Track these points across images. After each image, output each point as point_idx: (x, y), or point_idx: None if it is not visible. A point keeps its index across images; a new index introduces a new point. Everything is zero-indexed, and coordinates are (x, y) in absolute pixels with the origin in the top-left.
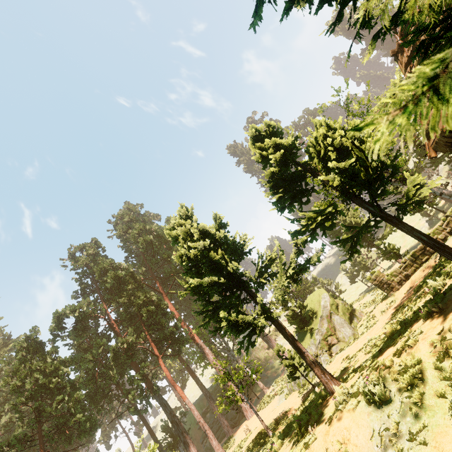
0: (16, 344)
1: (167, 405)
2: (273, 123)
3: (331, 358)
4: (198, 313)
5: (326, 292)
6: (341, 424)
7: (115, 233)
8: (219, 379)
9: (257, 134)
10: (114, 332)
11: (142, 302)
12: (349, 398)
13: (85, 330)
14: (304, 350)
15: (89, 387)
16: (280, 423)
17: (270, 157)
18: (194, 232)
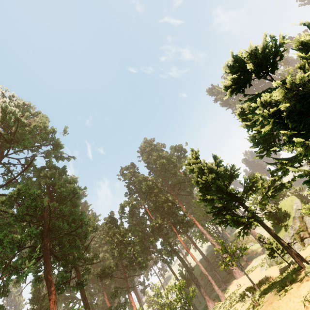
0: (105, 219)
1: (184, 261)
2: None
3: (304, 247)
4: (208, 213)
5: (298, 199)
6: (308, 283)
7: (142, 158)
8: (219, 250)
9: (242, 111)
10: (148, 216)
11: (163, 200)
12: None
13: (134, 214)
14: (281, 240)
15: (140, 245)
16: (263, 283)
17: (253, 128)
18: (203, 167)
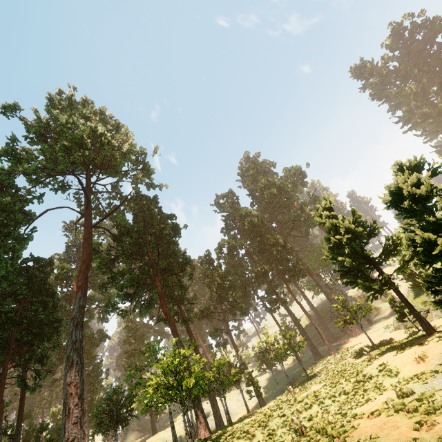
0: (199, 258)
1: (291, 312)
2: (416, 160)
3: None
4: (335, 271)
5: None
6: (426, 346)
7: (244, 184)
8: (338, 307)
9: (400, 168)
10: (249, 259)
11: (272, 243)
12: (435, 338)
13: (233, 255)
14: (412, 308)
15: (241, 290)
16: (383, 344)
17: None
18: (338, 224)
